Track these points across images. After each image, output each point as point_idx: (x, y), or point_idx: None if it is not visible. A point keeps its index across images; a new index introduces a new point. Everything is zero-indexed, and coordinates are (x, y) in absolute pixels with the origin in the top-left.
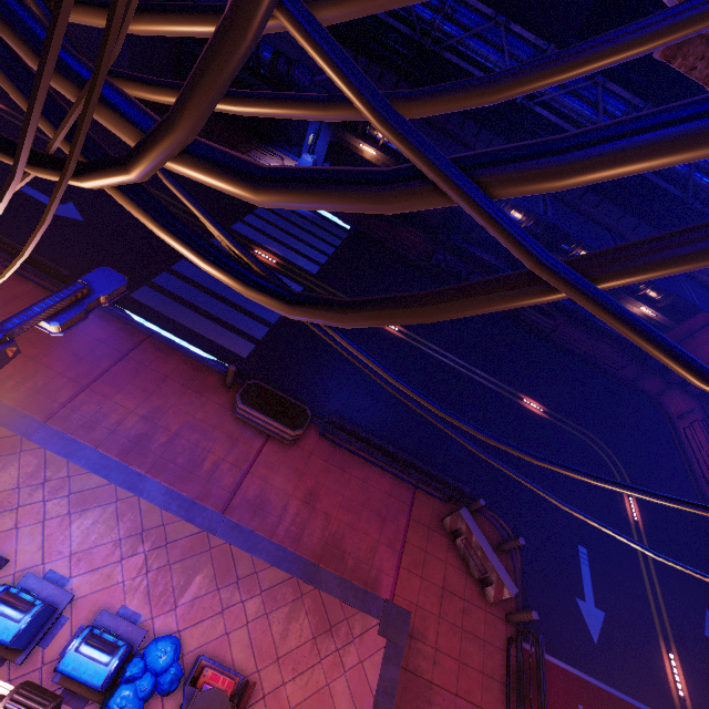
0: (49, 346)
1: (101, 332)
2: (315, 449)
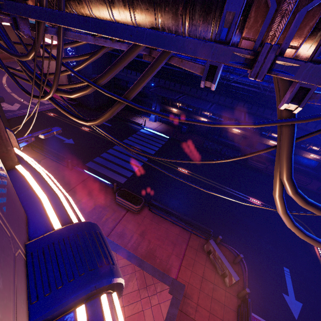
0: (57, 180)
1: (74, 176)
2: (146, 215)
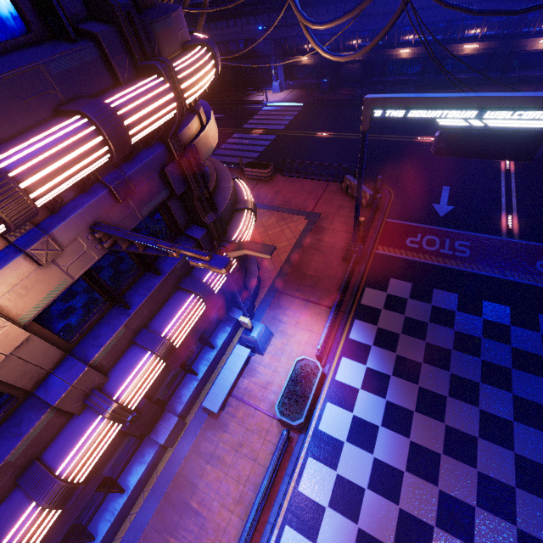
0: None
1: None
2: (279, 180)
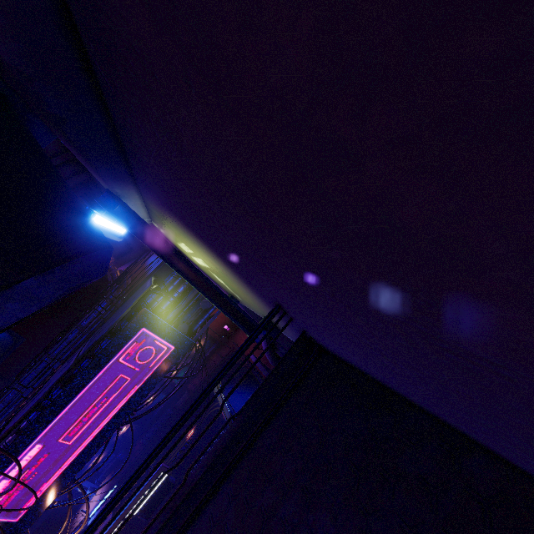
0: None
1: None
2: None
